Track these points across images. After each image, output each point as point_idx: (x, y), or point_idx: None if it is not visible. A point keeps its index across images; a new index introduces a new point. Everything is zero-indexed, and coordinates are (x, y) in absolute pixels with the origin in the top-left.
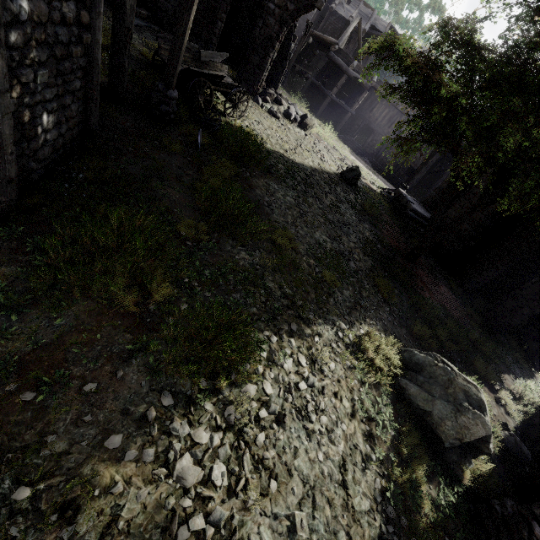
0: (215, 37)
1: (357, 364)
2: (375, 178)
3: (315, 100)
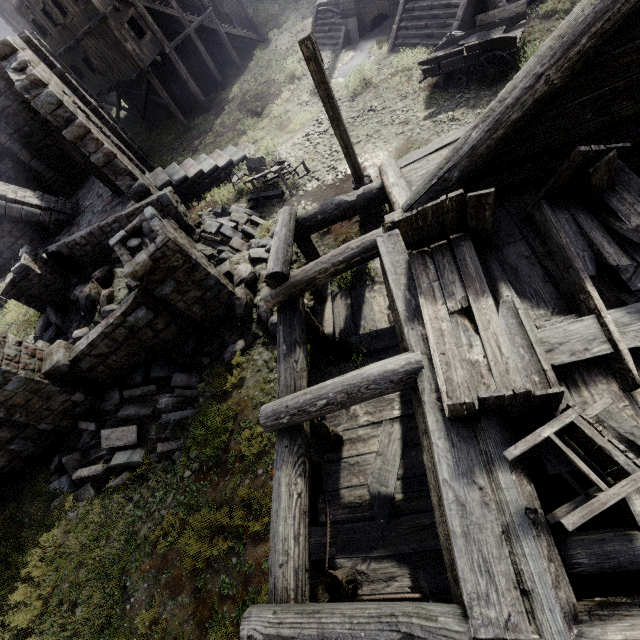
0: None
1: None
2: None
3: None
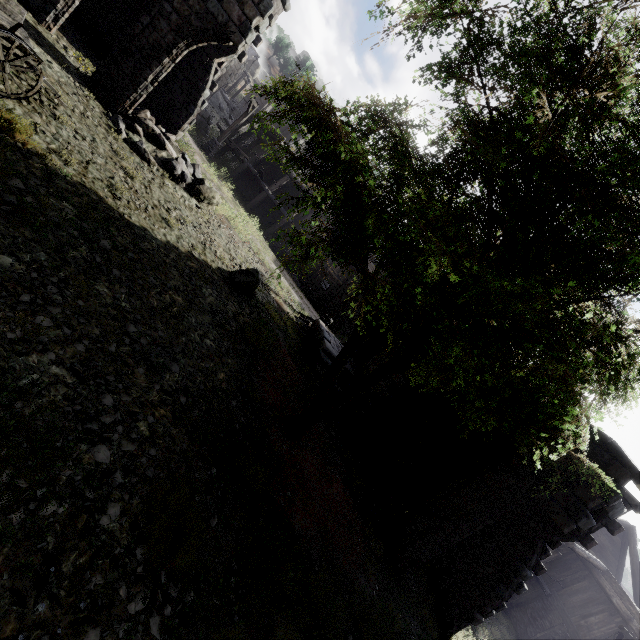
0: (64, 2)
1: None
2: (296, 299)
3: (250, 191)
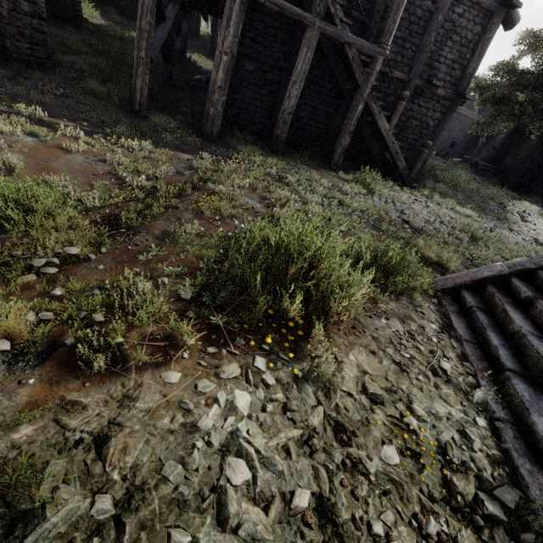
0: None
1: (527, 207)
2: None
3: None
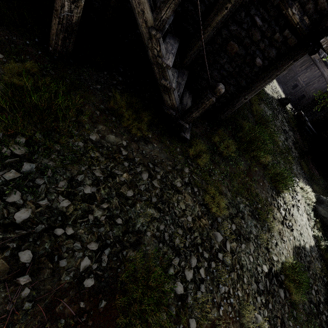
0: None
1: (304, 195)
2: None
3: None
